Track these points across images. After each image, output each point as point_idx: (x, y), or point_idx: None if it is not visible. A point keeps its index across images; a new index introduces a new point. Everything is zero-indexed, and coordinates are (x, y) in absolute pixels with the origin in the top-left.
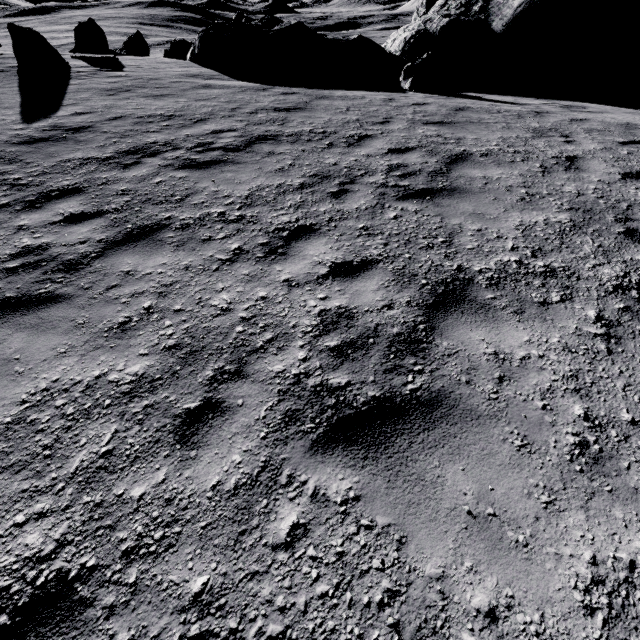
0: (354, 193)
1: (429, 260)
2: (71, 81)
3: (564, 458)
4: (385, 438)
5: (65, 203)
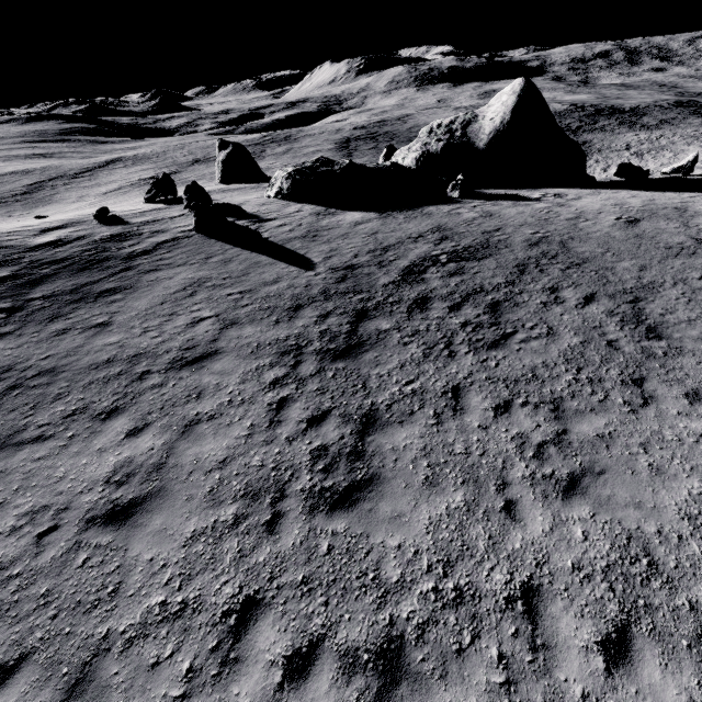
0: (547, 270)
1: (611, 289)
2: (260, 235)
3: (701, 325)
4: (660, 334)
5: (435, 304)
